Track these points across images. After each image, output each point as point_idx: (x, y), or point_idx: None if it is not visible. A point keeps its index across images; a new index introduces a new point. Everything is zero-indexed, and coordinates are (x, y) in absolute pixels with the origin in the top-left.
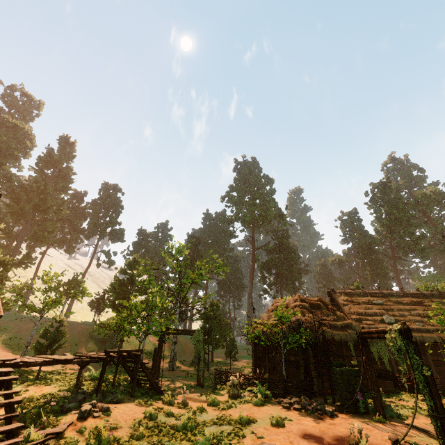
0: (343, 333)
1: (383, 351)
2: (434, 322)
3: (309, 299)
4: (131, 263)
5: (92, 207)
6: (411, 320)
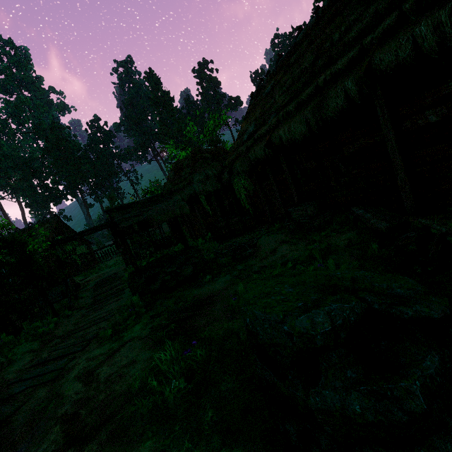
0: (179, 195)
1: (239, 188)
2: (284, 100)
3: (181, 161)
4: (210, 144)
5: (201, 100)
6: (271, 114)
